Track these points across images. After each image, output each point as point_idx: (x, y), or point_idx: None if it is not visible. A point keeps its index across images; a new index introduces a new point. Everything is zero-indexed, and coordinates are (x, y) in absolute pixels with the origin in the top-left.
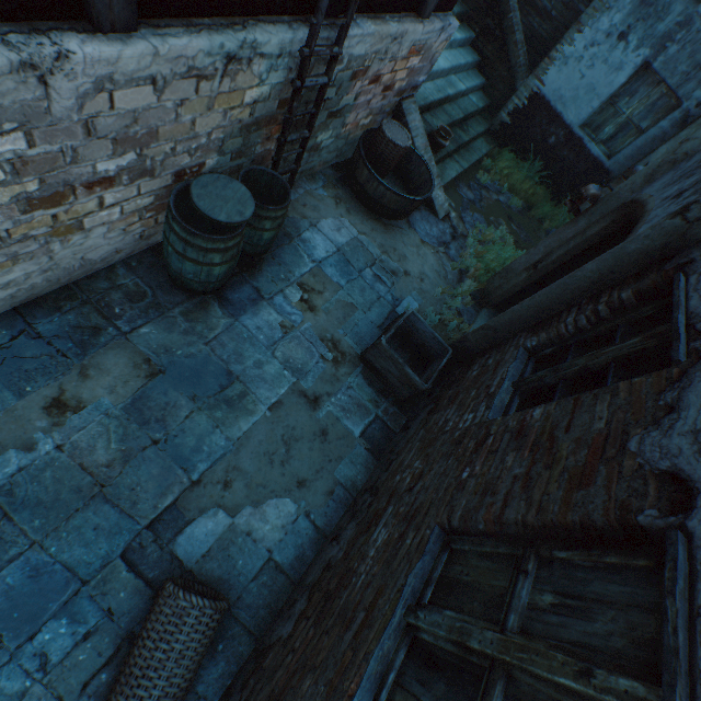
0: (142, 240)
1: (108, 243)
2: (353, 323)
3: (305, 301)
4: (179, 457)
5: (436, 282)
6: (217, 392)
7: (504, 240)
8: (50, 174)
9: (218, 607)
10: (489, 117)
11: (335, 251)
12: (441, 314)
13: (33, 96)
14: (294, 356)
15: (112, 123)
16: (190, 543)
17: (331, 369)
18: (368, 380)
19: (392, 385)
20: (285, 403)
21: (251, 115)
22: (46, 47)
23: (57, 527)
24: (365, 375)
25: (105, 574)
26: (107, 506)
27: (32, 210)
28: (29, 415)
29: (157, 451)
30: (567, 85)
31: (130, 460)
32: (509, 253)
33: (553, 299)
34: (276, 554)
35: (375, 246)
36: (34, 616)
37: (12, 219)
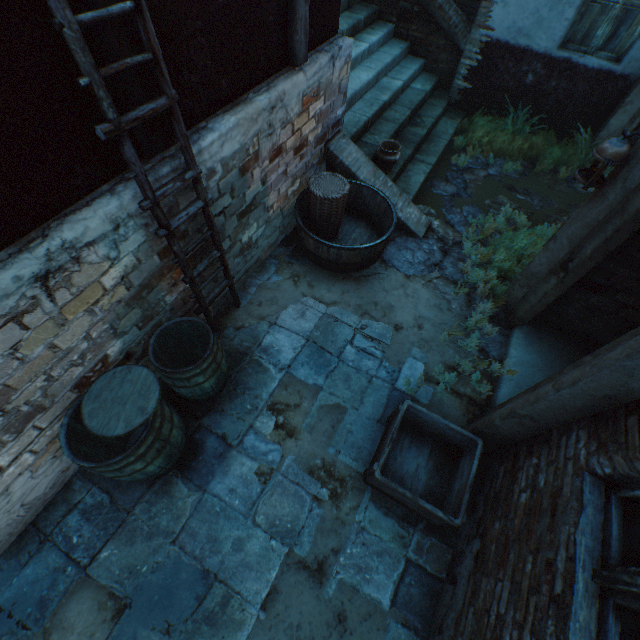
0: None
1: (45, 475)
2: (344, 431)
3: (280, 426)
4: None
5: (439, 320)
6: (194, 609)
7: (512, 220)
8: None
9: None
10: (443, 93)
11: (304, 343)
12: (458, 365)
13: None
14: (279, 513)
15: None
16: None
17: (330, 510)
18: (383, 507)
19: (415, 510)
20: (281, 589)
21: (130, 288)
22: None
23: None
24: (377, 499)
25: None
26: None
27: None
28: None
29: None
30: (522, 14)
31: None
32: (524, 241)
33: (613, 386)
34: None
35: (349, 314)
36: None
37: None
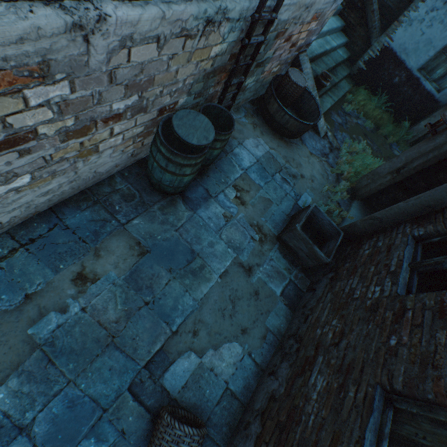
0: (132, 157)
1: (112, 160)
2: (270, 213)
3: (238, 198)
4: (162, 314)
5: (321, 182)
6: (185, 265)
7: (363, 151)
8: (82, 113)
9: (202, 434)
10: (349, 65)
11: (255, 161)
12: (328, 205)
13: (78, 52)
14: (233, 238)
15: (126, 72)
16: (173, 378)
17: (258, 246)
18: (283, 254)
19: (301, 257)
20: (229, 272)
21: (212, 66)
22: (90, 11)
23: (84, 369)
24: (280, 250)
25: (118, 403)
26: (117, 352)
27: (67, 140)
28: (62, 286)
29: (148, 310)
30: (410, 40)
31: (131, 317)
32: (370, 161)
33: (436, 200)
34: (231, 384)
35: (281, 158)
36: (72, 437)
37: (54, 147)
